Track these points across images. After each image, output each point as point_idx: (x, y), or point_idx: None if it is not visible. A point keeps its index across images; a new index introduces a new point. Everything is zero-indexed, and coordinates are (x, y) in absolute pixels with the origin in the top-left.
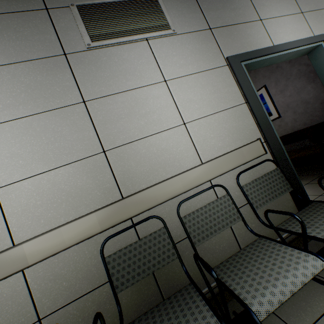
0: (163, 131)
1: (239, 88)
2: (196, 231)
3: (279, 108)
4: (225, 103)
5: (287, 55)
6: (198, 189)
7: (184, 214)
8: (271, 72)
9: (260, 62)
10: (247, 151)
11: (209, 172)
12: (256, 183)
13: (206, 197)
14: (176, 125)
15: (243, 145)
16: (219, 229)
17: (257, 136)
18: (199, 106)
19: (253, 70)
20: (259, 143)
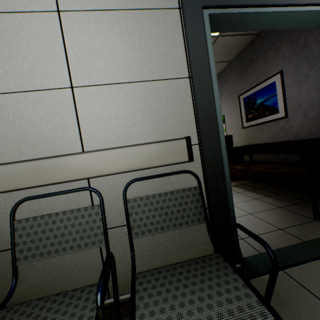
0: (32, 91)
1: (186, 52)
2: (28, 244)
3: (289, 105)
4: (153, 70)
5: (298, 16)
6: (66, 187)
7: (33, 215)
8: (294, 52)
9: (245, 17)
10: (159, 151)
11: (85, 168)
12: (153, 200)
13: (75, 200)
14: (58, 86)
15: (156, 141)
16: (64, 249)
17: (189, 133)
18: (105, 65)
19: (274, 47)
20: (185, 144)
